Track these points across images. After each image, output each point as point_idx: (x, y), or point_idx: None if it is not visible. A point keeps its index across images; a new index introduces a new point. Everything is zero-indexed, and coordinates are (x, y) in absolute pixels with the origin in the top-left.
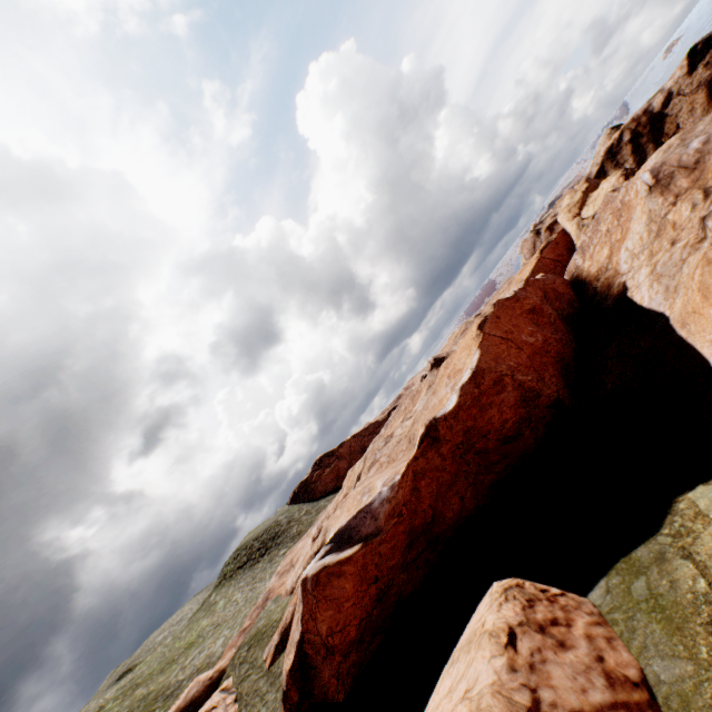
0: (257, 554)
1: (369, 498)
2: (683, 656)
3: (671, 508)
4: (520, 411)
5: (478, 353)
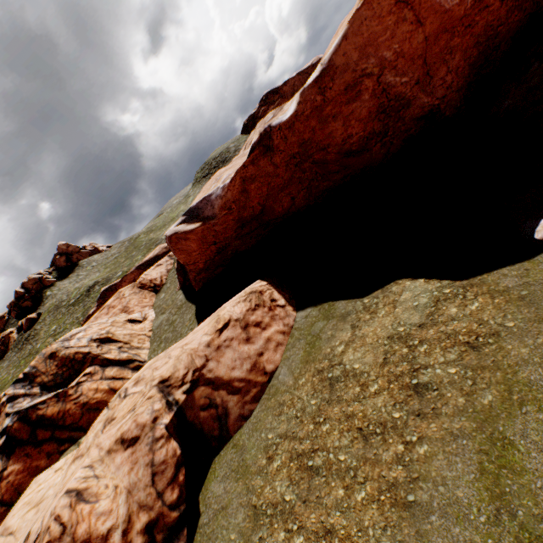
0: (213, 171)
1: (212, 190)
2: (294, 376)
3: (387, 286)
4: (373, 125)
5: (343, 34)
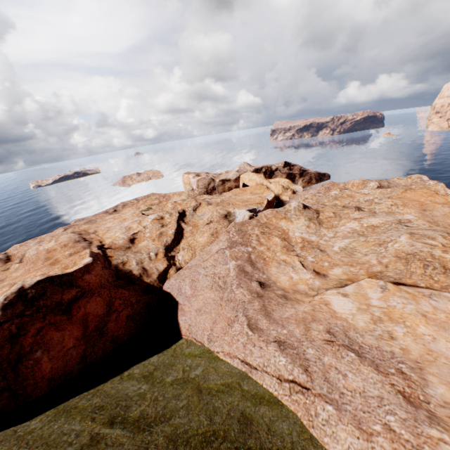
0: None
1: None
2: None
3: None
4: None
5: None
